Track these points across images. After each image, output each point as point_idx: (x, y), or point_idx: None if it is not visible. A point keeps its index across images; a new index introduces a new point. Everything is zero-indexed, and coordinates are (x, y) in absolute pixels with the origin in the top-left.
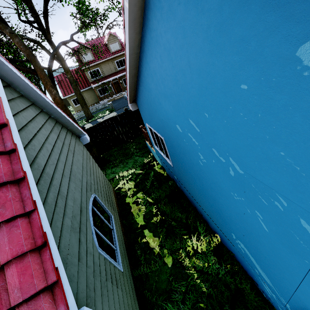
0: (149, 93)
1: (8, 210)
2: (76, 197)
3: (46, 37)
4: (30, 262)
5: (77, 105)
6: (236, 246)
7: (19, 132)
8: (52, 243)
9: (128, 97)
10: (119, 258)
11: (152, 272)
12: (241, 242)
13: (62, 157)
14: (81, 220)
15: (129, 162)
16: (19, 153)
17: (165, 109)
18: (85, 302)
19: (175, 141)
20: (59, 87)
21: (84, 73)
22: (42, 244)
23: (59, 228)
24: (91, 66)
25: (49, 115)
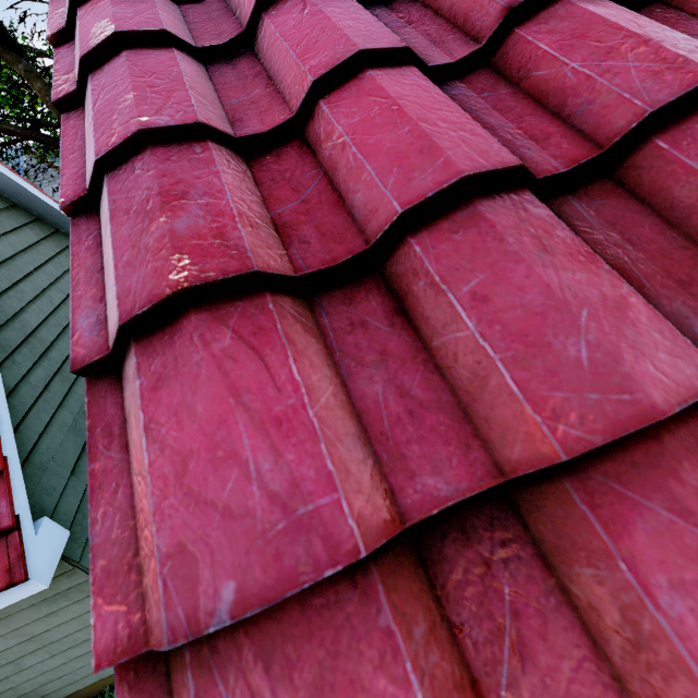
0: None
1: None
2: None
3: None
4: None
5: None
6: None
7: None
8: (7, 428)
9: None
10: None
11: None
12: None
13: None
14: None
15: None
16: None
17: None
18: (68, 527)
19: None
20: None
21: None
22: None
23: (44, 421)
24: None
25: None
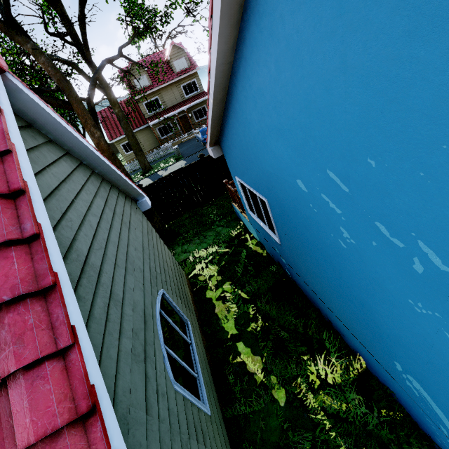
0: (246, 129)
1: (29, 347)
2: (136, 299)
3: (84, 55)
4: (69, 448)
5: (129, 153)
6: (401, 383)
7: (46, 200)
8: (105, 404)
9: (207, 137)
10: (204, 392)
11: (254, 414)
12: (416, 379)
13: (113, 235)
14: (145, 337)
15: (207, 235)
16: (45, 241)
17: (276, 153)
18: None
19: (289, 206)
20: (104, 127)
21: (137, 105)
22: (88, 411)
23: (113, 359)
24: (147, 94)
25: (92, 170)
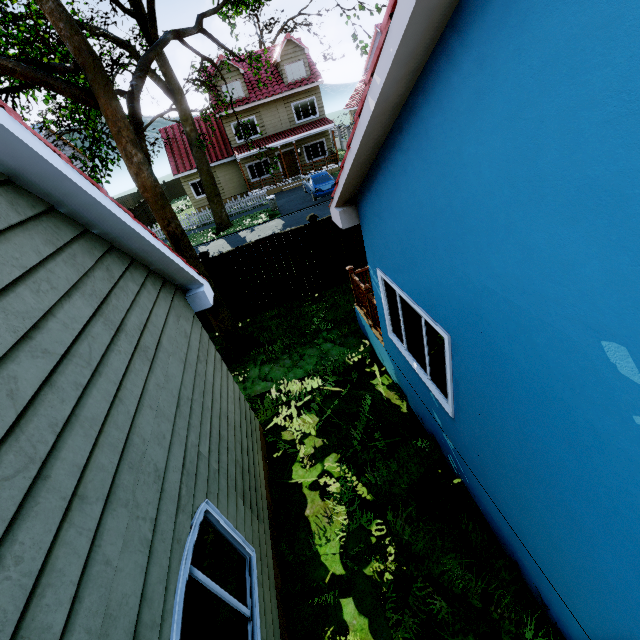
0: (445, 180)
1: None
2: (119, 595)
3: (148, 34)
4: None
5: (201, 196)
6: None
7: None
8: None
9: (337, 188)
10: None
11: None
12: None
13: (95, 396)
14: None
15: (306, 353)
16: None
17: (541, 255)
18: None
19: (527, 378)
20: (168, 153)
21: (223, 126)
22: None
23: None
24: (239, 111)
25: (82, 227)
